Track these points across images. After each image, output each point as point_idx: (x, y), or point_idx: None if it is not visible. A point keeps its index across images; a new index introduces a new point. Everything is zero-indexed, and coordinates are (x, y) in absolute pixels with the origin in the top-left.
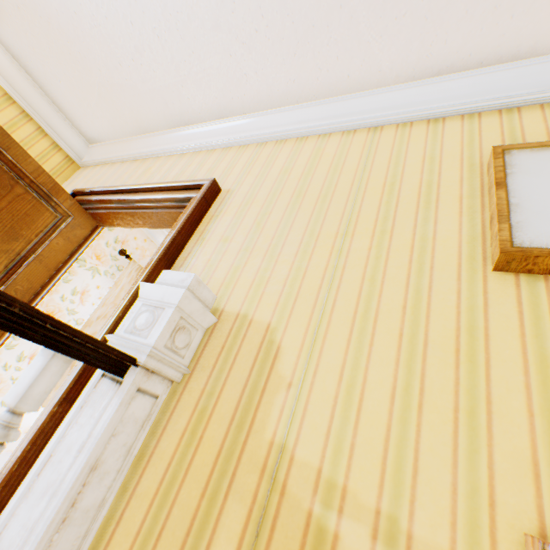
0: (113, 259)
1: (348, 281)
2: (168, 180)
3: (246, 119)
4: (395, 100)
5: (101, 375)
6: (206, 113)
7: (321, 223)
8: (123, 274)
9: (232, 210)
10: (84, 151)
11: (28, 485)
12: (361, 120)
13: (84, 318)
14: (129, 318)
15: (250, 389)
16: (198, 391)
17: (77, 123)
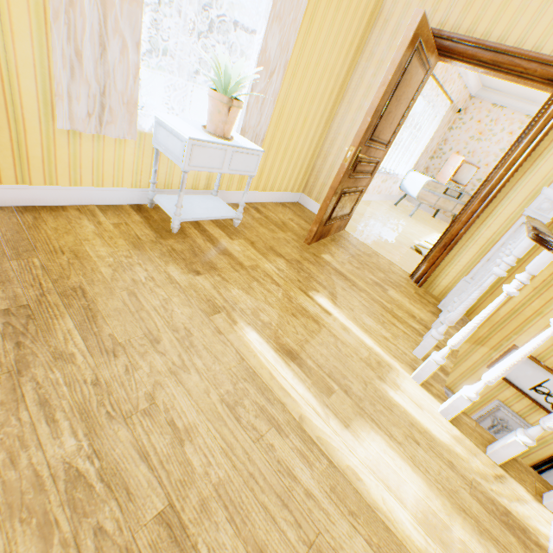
0: None
1: None
2: (535, 32)
3: None
4: None
5: (521, 223)
6: None
7: None
8: None
9: None
10: None
11: (496, 249)
12: None
13: None
14: (535, 203)
15: None
16: (546, 224)
17: None
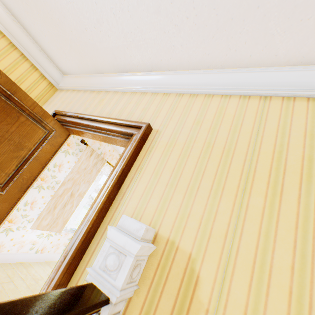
0: (77, 145)
1: (248, 232)
2: (115, 112)
3: (169, 74)
4: (283, 78)
5: None
6: (142, 66)
7: (226, 175)
8: (82, 154)
9: (160, 148)
10: (60, 79)
11: None
12: (255, 90)
13: (60, 180)
14: (101, 255)
15: (179, 306)
16: (142, 296)
17: (56, 61)
